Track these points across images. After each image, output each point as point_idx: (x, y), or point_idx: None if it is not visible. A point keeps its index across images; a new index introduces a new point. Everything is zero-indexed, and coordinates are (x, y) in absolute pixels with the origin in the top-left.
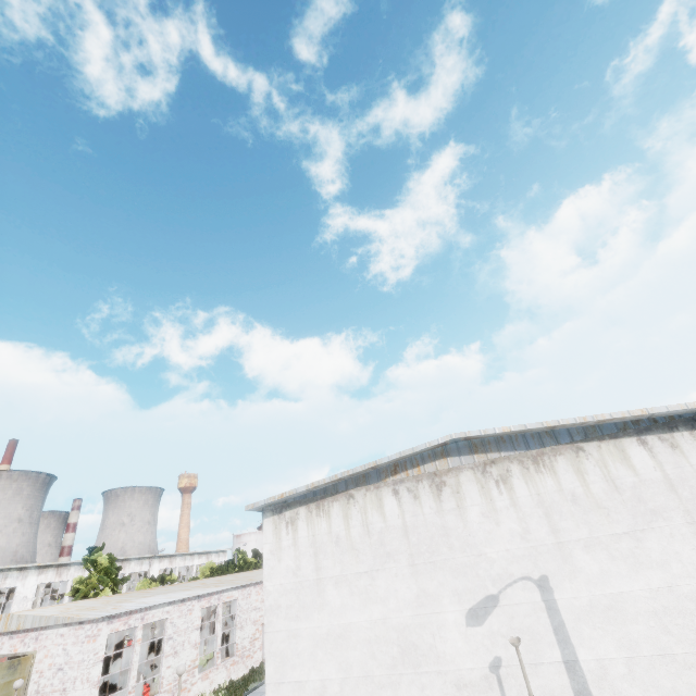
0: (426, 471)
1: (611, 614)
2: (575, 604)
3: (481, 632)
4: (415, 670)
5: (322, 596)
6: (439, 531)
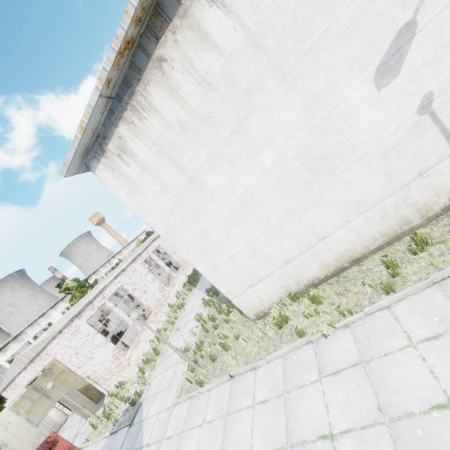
0: None
1: None
2: None
3: (399, 83)
4: (333, 175)
5: (205, 189)
6: None
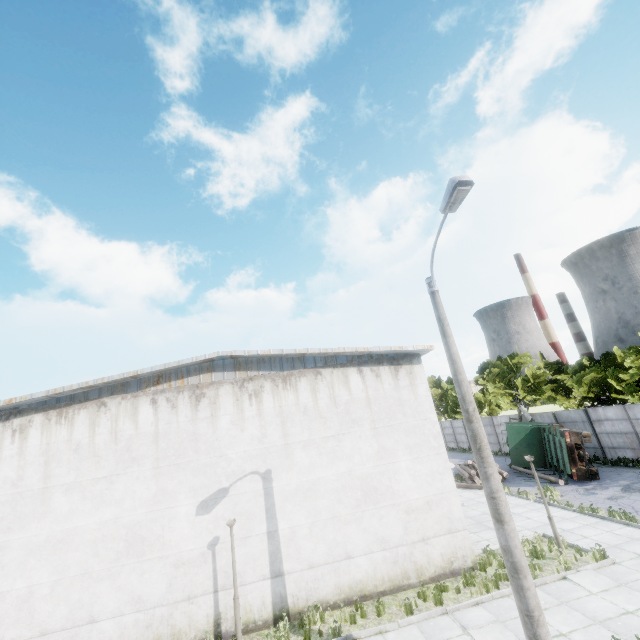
0: (190, 383)
1: (309, 494)
2: (287, 489)
3: (207, 519)
4: (139, 559)
5: (47, 504)
6: (190, 437)
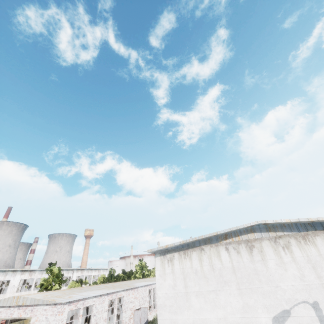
0: (243, 239)
1: None
2: None
3: None
4: None
5: (189, 302)
6: (253, 271)
